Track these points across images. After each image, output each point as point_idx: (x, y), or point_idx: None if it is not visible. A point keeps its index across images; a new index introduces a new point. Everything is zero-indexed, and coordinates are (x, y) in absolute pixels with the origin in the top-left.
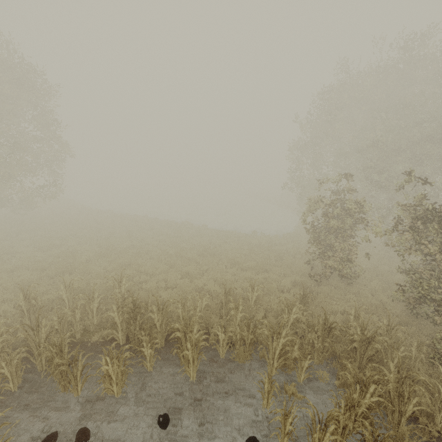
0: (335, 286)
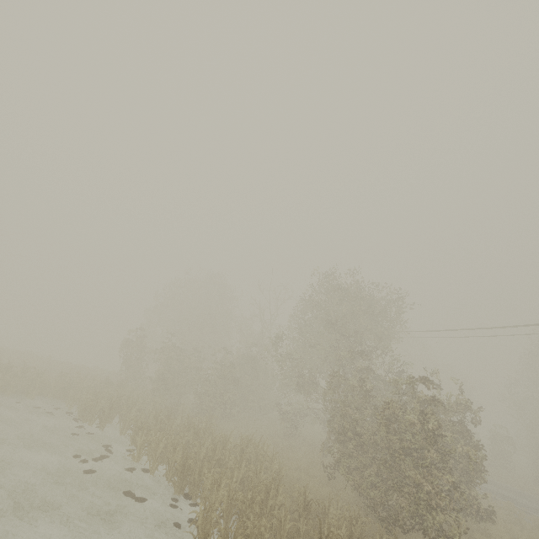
0: None
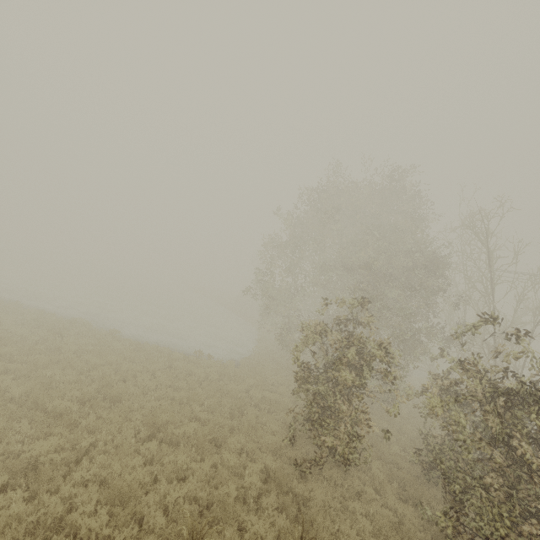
0: (328, 478)
